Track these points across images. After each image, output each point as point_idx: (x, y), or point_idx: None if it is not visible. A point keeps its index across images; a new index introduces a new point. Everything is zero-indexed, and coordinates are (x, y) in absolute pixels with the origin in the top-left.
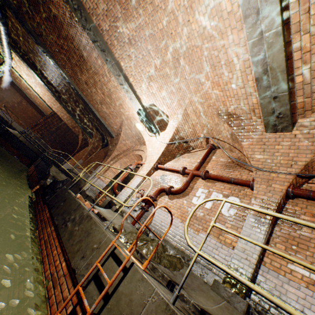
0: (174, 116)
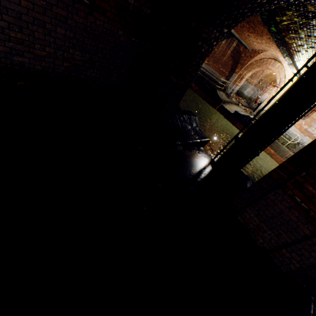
0: None
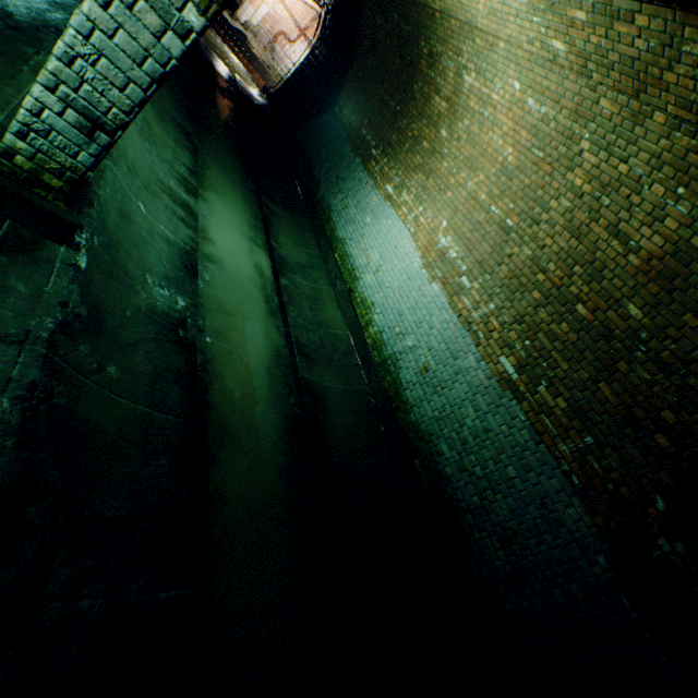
0: (313, 3)
